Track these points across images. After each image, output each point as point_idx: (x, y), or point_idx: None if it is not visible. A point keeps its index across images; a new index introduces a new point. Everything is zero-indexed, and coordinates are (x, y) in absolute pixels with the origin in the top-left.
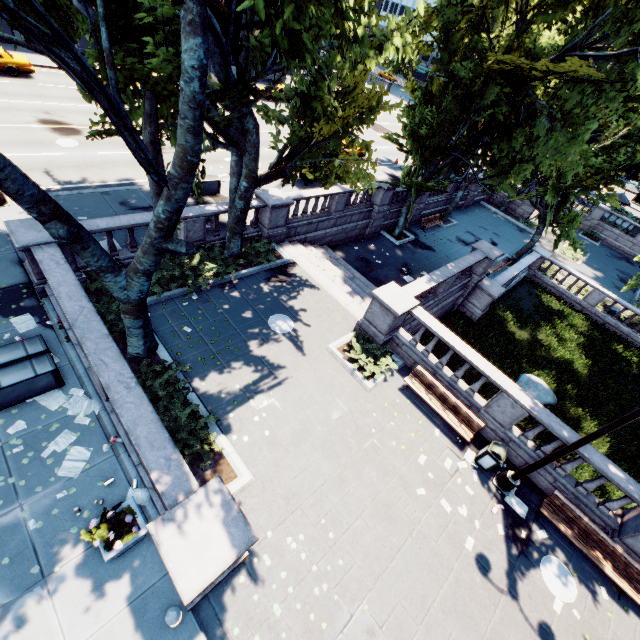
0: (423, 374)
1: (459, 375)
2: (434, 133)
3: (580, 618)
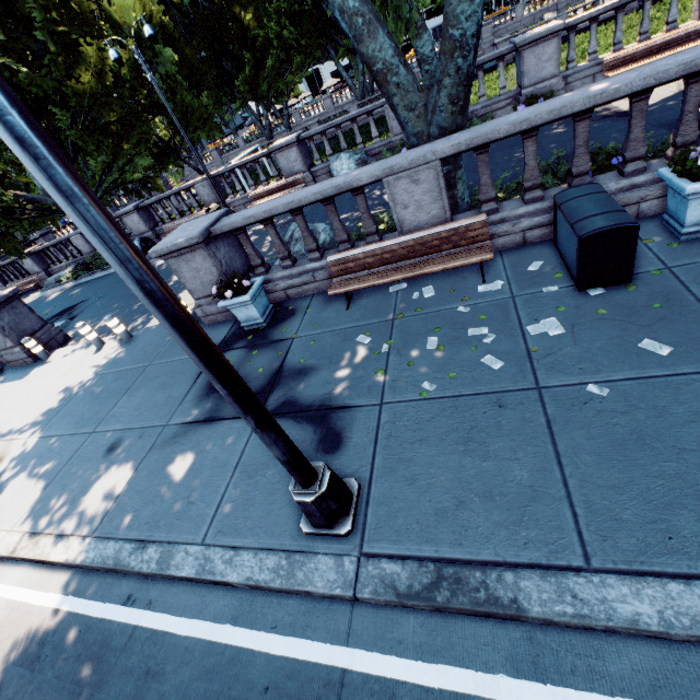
0: None
1: None
2: None
3: None
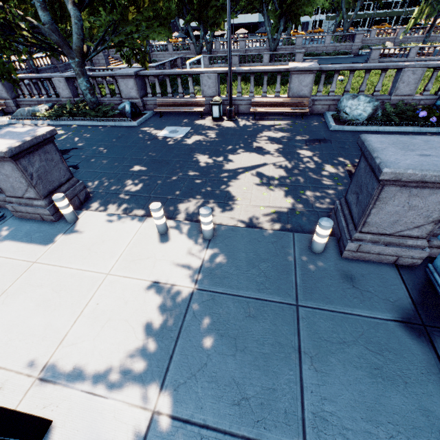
0: None
1: None
2: None
3: None
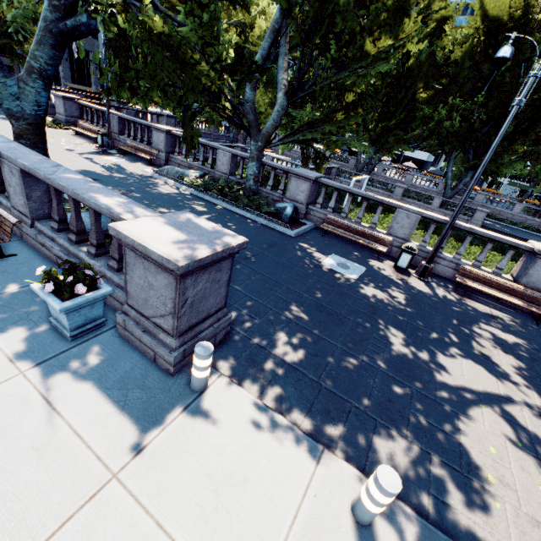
0: (81, 124)
1: (102, 123)
2: (117, 54)
3: (116, 162)
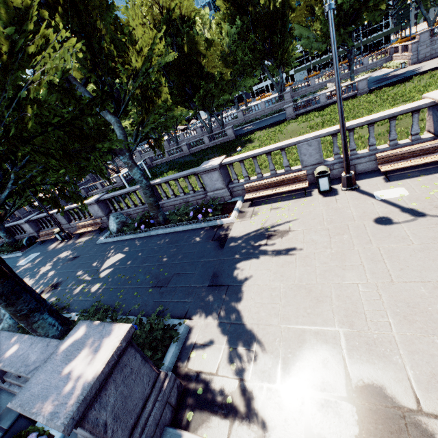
0: None
1: None
2: None
3: None
